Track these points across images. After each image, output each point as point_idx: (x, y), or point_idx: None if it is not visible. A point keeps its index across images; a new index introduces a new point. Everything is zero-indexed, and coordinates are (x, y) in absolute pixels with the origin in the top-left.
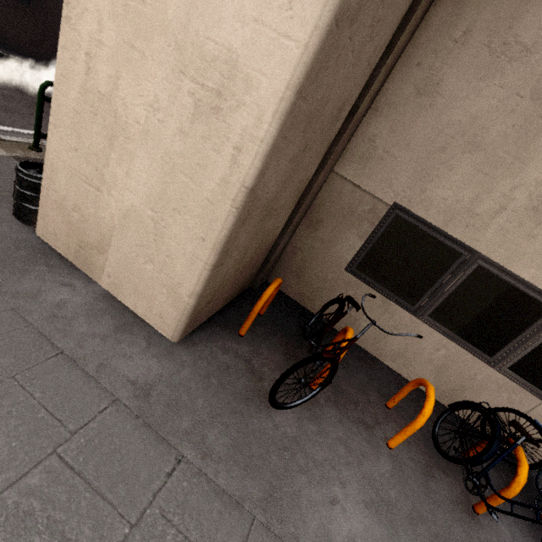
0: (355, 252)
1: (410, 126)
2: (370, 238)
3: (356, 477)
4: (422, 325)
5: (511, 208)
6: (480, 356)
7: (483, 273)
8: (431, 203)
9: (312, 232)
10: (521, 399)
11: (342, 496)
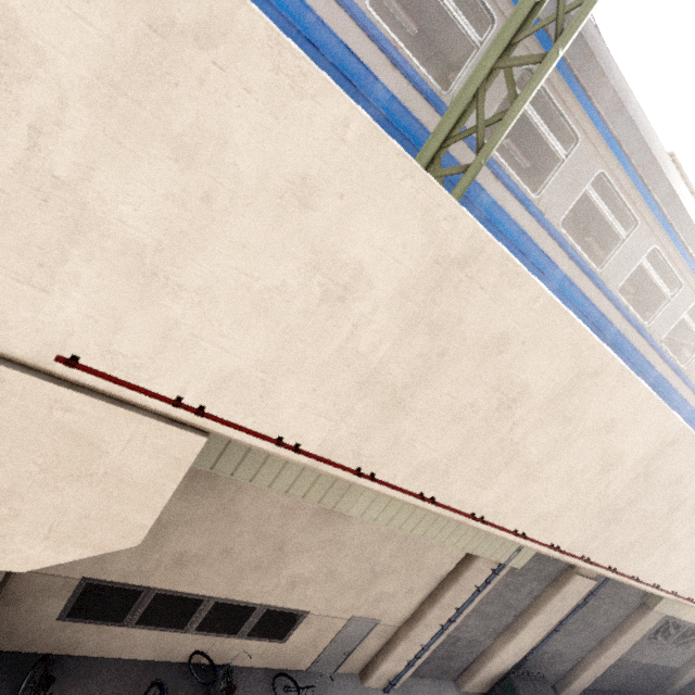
0: (62, 609)
1: None
2: (71, 598)
3: None
4: (133, 630)
5: (163, 565)
6: (177, 631)
7: (160, 595)
8: (111, 572)
9: (13, 607)
10: (208, 640)
11: None
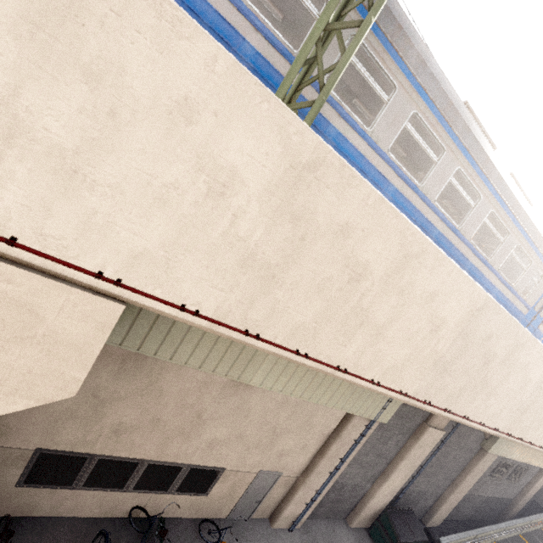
0: (19, 476)
1: (31, 415)
2: (27, 467)
3: None
4: (81, 491)
5: (104, 435)
6: (118, 490)
7: (102, 460)
8: (60, 443)
9: None
10: (144, 497)
11: None
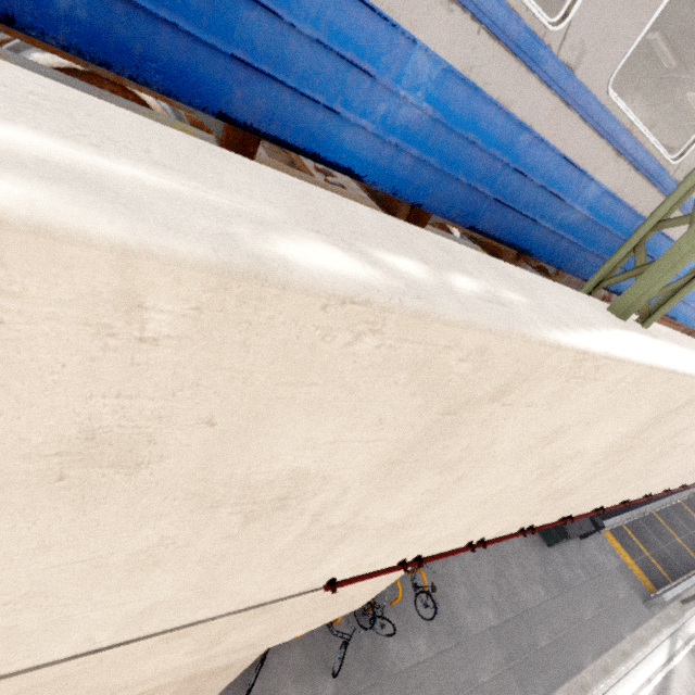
0: None
1: None
2: None
3: (288, 674)
4: None
5: None
6: None
7: None
8: None
9: None
10: None
11: (286, 690)
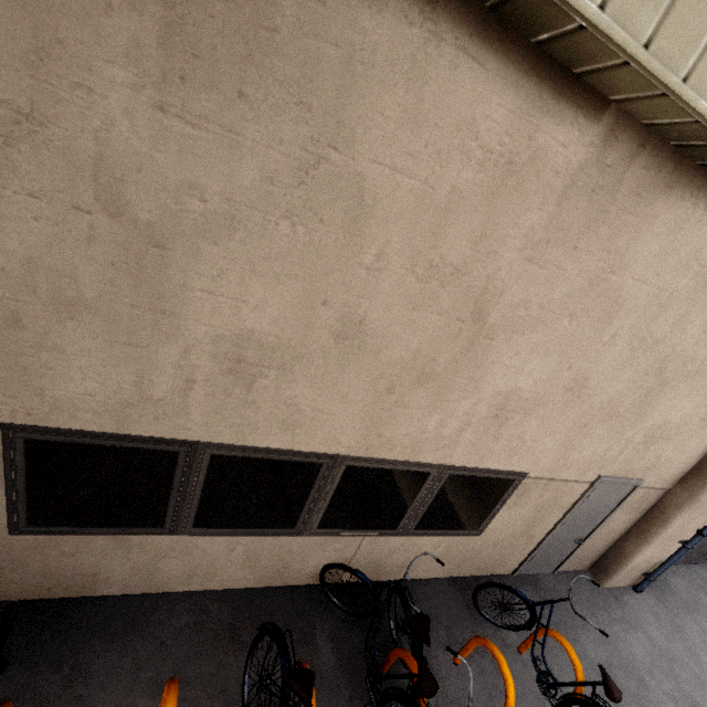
0: (4, 509)
1: None
2: (11, 482)
3: None
4: (193, 539)
5: (201, 379)
6: (282, 533)
7: (223, 460)
8: (73, 406)
9: None
10: (345, 544)
11: None
